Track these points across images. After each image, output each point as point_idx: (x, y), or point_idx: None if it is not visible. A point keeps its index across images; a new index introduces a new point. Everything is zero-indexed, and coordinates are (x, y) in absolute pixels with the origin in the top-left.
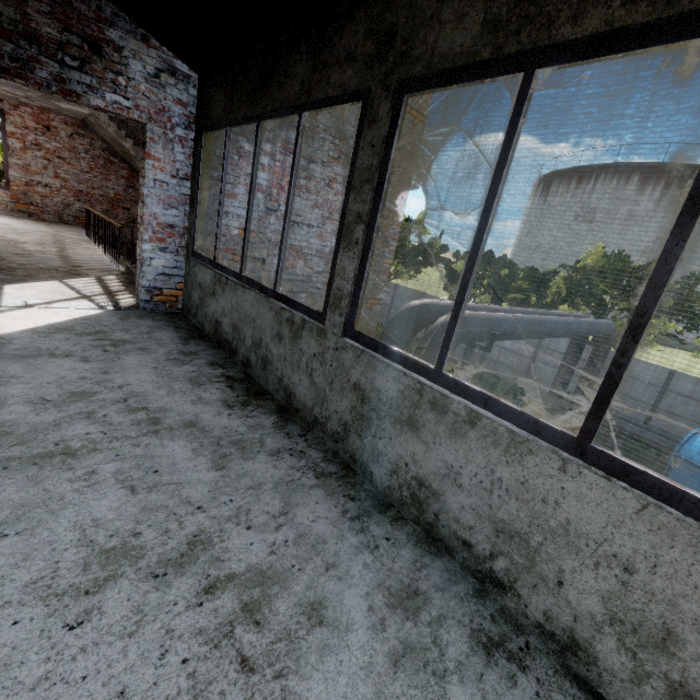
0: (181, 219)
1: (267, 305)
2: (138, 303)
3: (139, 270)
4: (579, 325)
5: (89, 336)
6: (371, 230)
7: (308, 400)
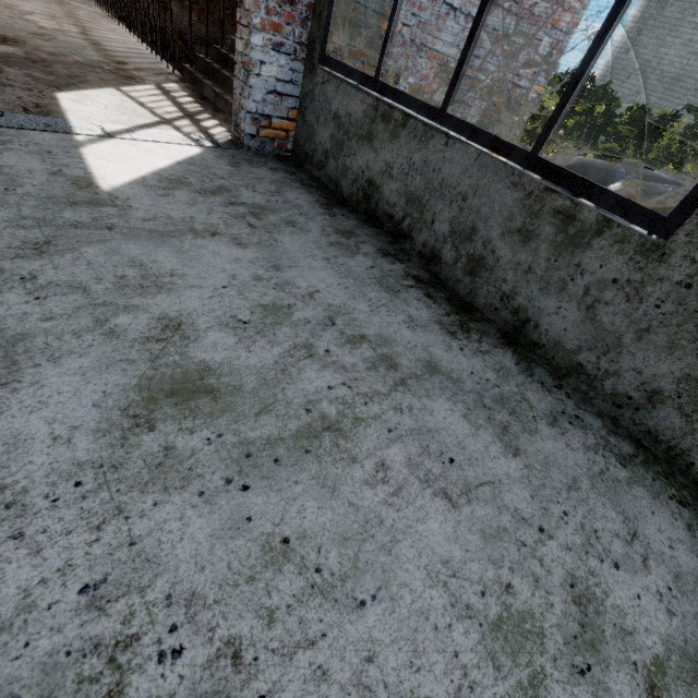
0: None
1: (506, 178)
2: (238, 138)
3: (241, 83)
4: None
5: (214, 196)
6: None
7: (570, 340)
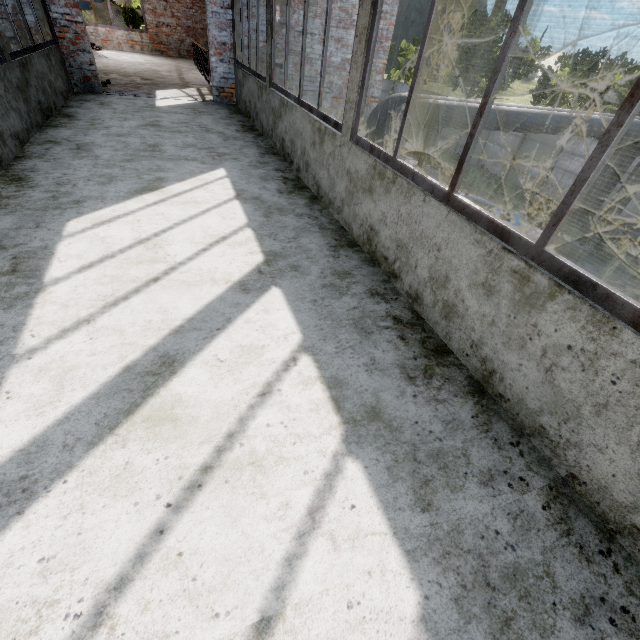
0: (229, 38)
1: (255, 82)
2: (213, 98)
3: (212, 76)
4: (588, 122)
5: (190, 109)
6: (272, 28)
7: (266, 126)
